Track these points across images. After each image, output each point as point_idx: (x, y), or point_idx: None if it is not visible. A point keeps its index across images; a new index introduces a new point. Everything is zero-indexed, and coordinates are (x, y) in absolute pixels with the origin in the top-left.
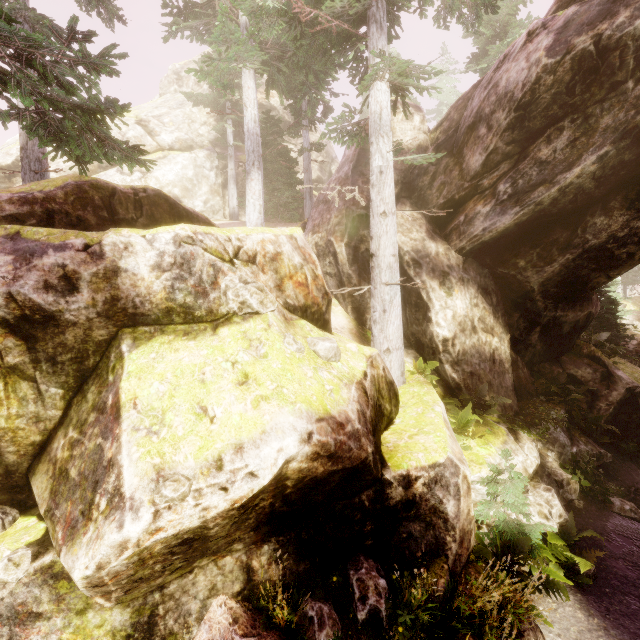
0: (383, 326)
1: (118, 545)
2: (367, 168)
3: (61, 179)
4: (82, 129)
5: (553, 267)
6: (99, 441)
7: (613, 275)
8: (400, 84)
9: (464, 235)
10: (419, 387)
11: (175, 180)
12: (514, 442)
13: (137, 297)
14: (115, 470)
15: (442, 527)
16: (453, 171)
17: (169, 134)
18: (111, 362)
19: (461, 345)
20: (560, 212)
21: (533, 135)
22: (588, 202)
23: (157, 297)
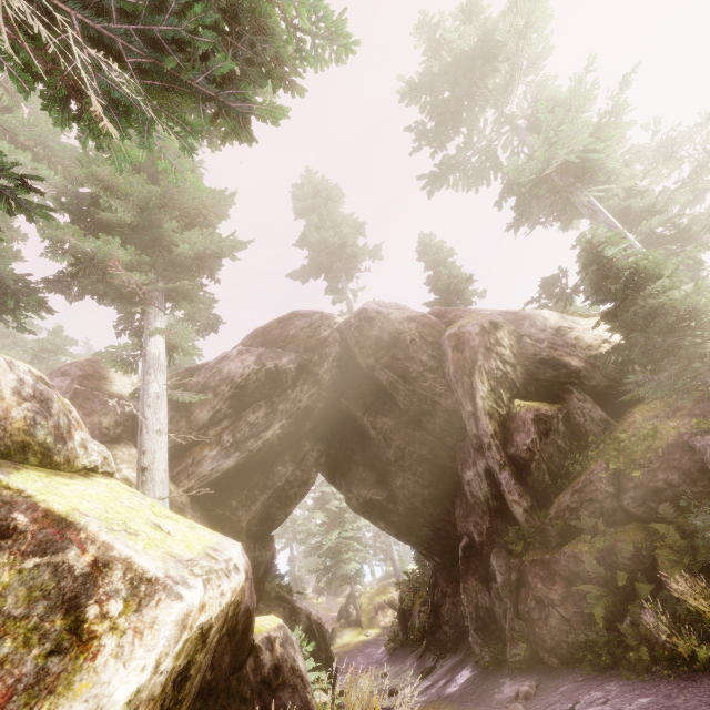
0: None
1: (181, 621)
2: (88, 403)
3: None
4: None
5: (257, 505)
6: (33, 562)
7: (288, 512)
8: (174, 343)
9: (193, 475)
10: None
11: None
12: None
13: None
14: (116, 566)
15: (302, 686)
16: (181, 421)
17: None
18: None
19: None
20: (261, 460)
21: (245, 406)
22: (275, 455)
23: (14, 425)
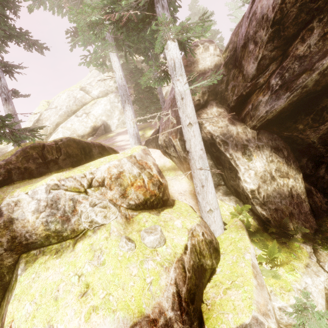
0: (203, 196)
1: None
2: None
3: (15, 149)
4: (1, 129)
5: (326, 125)
6: None
7: None
8: (183, 38)
9: (254, 117)
10: (235, 233)
11: (102, 113)
12: (315, 264)
13: (27, 233)
14: None
15: None
16: (238, 77)
17: (96, 90)
18: (12, 282)
19: (265, 191)
20: (323, 88)
21: (289, 40)
22: None
23: (39, 230)
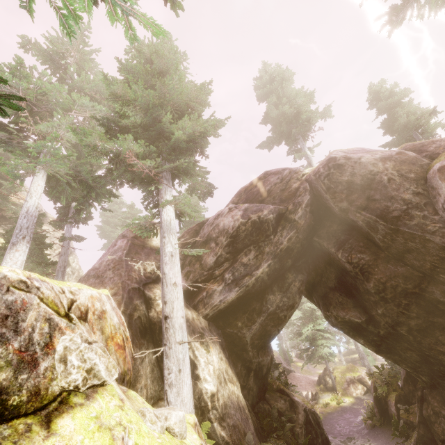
0: (179, 388)
1: None
2: (137, 255)
3: None
4: None
5: (256, 325)
6: None
7: (280, 329)
8: (181, 210)
9: (208, 305)
10: None
11: None
12: None
13: None
14: None
15: None
16: (196, 264)
17: None
18: None
19: (222, 398)
20: (255, 291)
21: (238, 251)
22: (265, 287)
23: None
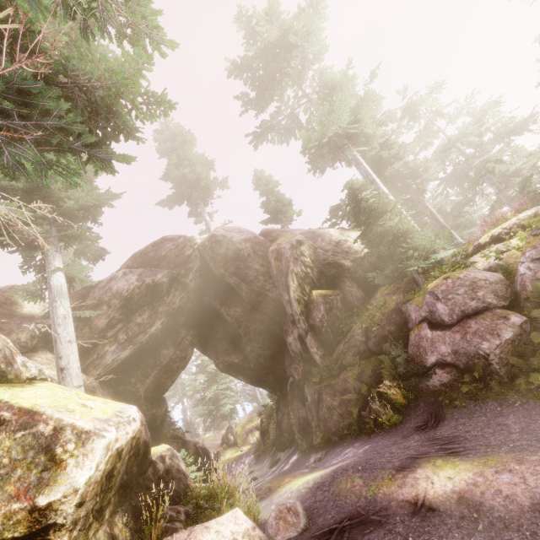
0: None
1: (106, 447)
2: (5, 325)
3: None
4: None
5: (150, 379)
6: (21, 434)
7: (174, 380)
8: (72, 276)
9: (99, 366)
10: None
11: None
12: None
13: None
14: (67, 428)
15: (184, 478)
16: (84, 329)
17: None
18: None
19: None
20: (149, 348)
21: (133, 312)
22: (159, 343)
23: None
